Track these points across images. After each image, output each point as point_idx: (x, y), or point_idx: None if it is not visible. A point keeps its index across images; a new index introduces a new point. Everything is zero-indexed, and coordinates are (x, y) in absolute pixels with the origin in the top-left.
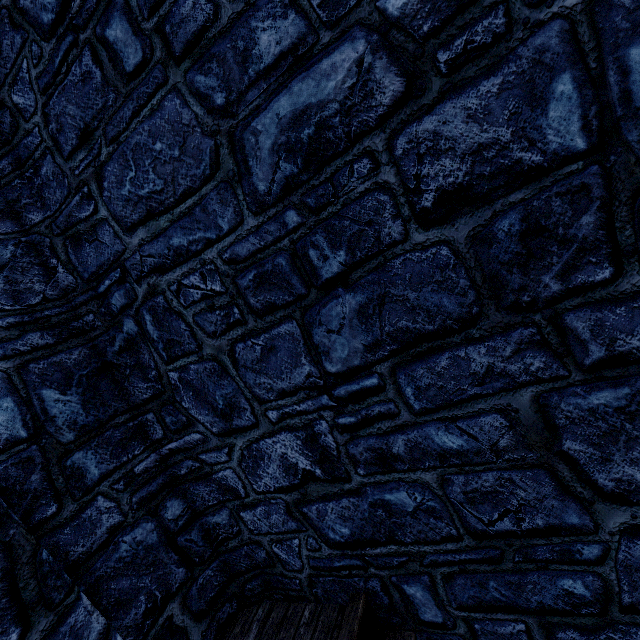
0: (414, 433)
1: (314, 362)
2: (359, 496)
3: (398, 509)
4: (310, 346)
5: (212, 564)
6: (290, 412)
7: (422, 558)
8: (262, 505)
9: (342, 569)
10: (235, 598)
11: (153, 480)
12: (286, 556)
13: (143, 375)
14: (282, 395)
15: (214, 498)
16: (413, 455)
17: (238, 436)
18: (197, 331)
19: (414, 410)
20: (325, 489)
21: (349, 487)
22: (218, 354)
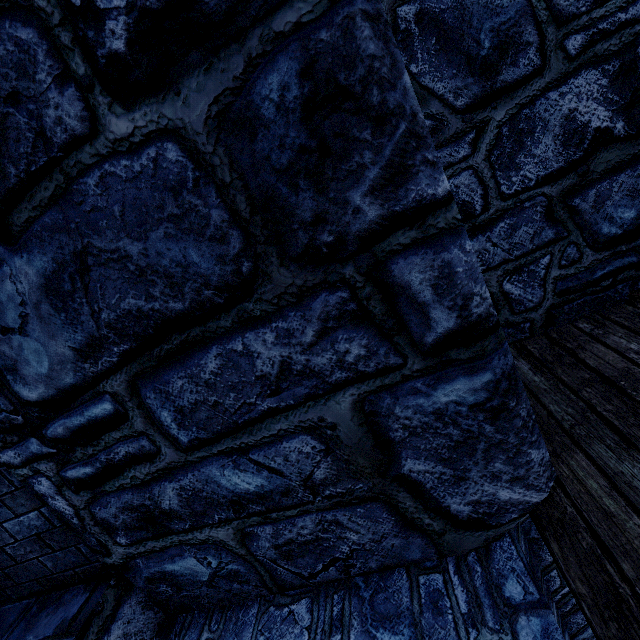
0: None
1: None
2: None
3: None
4: None
5: None
6: (607, 29)
7: None
8: (507, 218)
9: (604, 279)
10: None
11: None
12: (521, 291)
13: None
14: None
15: None
16: None
17: (500, 102)
18: None
19: None
20: (620, 154)
21: None
22: None
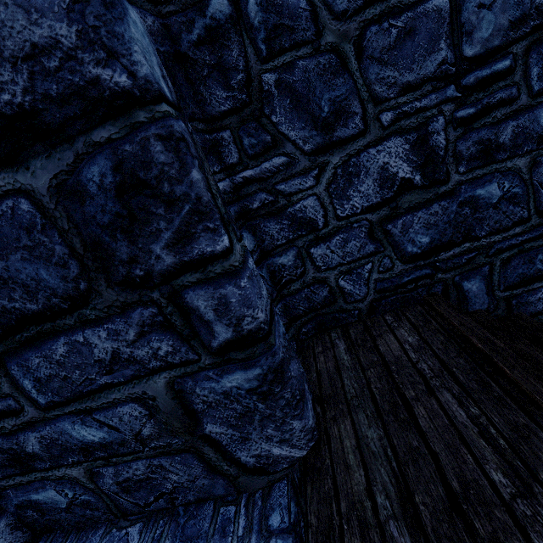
0: (525, 117)
1: (453, 45)
2: (451, 197)
3: (484, 203)
4: (455, 25)
5: (278, 305)
6: (408, 111)
7: (489, 249)
8: (341, 233)
9: (409, 283)
10: (294, 340)
11: (231, 205)
12: (352, 287)
13: (223, 81)
14: (405, 90)
15: (283, 237)
16: (516, 142)
17: (336, 151)
18: (321, 11)
19: (533, 92)
20: (419, 197)
21: (444, 189)
22: (341, 43)
